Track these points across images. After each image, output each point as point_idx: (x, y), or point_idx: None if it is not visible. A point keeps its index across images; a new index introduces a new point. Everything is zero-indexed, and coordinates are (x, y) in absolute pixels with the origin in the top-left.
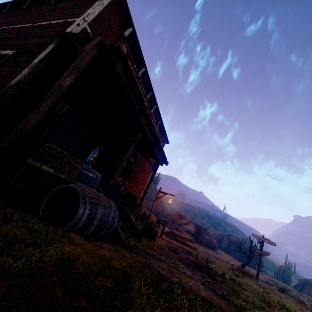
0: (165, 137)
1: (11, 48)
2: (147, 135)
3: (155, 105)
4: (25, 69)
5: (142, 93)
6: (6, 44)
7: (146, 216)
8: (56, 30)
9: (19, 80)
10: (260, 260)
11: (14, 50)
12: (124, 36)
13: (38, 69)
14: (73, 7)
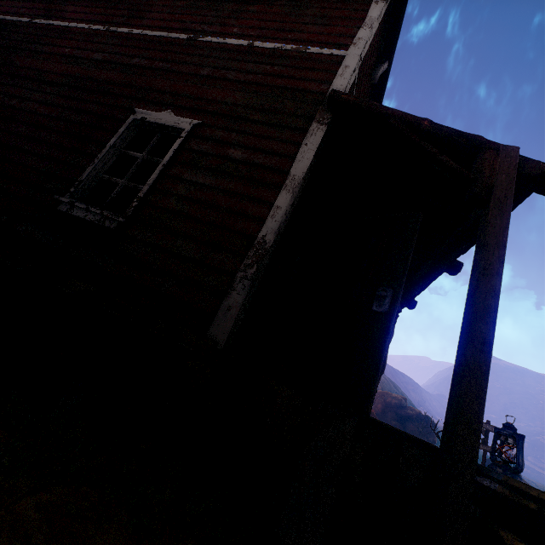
0: None
1: (167, 104)
2: (410, 296)
3: None
4: (280, 196)
5: None
6: (140, 85)
7: None
8: (291, 74)
9: (278, 227)
10: (485, 462)
11: (185, 116)
12: (372, 80)
13: (300, 191)
14: (294, 6)
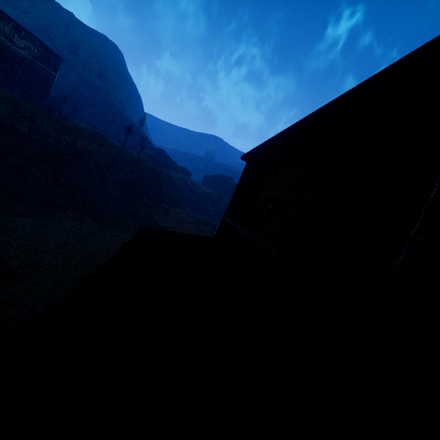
0: (57, 56)
1: None
2: None
3: (23, 31)
4: None
5: (4, 24)
6: None
7: (63, 116)
8: None
9: None
10: (126, 138)
11: None
12: None
13: None
14: None
